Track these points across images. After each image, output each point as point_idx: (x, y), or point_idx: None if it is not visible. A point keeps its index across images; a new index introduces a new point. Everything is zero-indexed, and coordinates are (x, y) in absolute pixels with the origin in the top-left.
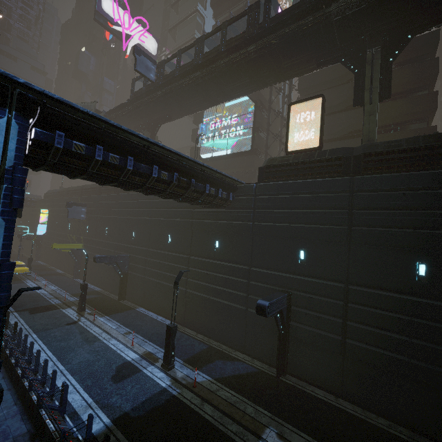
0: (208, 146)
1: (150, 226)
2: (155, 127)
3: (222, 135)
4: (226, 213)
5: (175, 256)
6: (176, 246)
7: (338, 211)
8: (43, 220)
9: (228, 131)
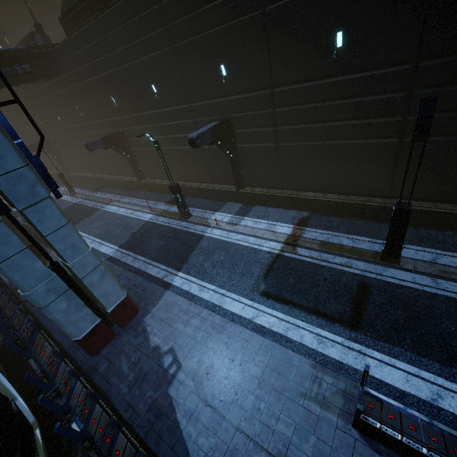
0: None
1: None
2: None
3: None
4: None
5: None
6: None
7: (2, 107)
8: None
9: None
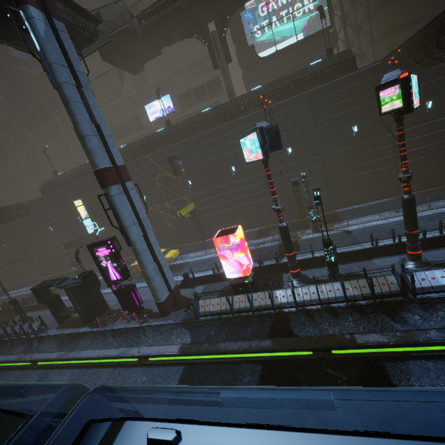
0: (266, 38)
1: (315, 131)
2: (224, 21)
3: (282, 19)
4: (440, 69)
5: (373, 141)
6: (367, 133)
7: None
8: (83, 215)
9: (291, 10)
